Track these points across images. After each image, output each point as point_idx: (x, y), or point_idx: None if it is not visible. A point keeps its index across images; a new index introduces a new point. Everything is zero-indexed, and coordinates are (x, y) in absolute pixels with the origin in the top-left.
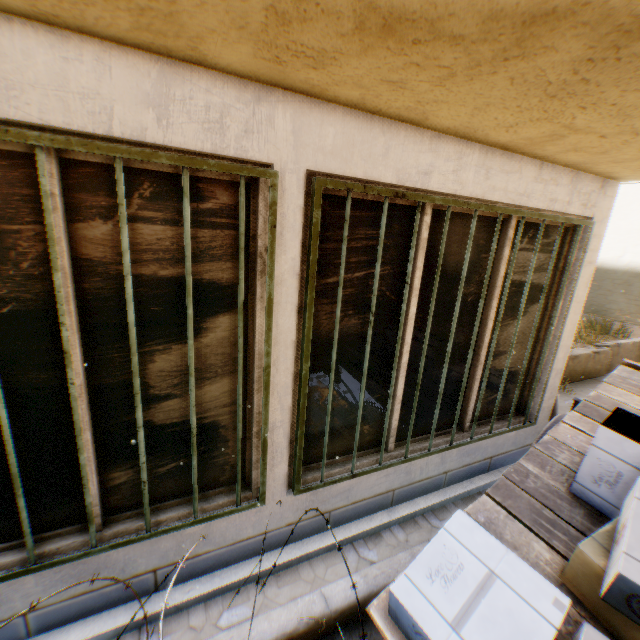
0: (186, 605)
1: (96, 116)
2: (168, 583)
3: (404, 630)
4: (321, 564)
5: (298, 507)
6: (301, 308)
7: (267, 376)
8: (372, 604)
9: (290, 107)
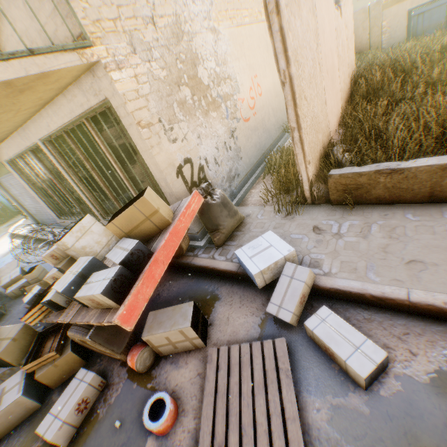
0: None
1: (24, 145)
2: None
3: None
4: None
5: None
6: (69, 172)
7: (75, 189)
8: None
9: (27, 128)
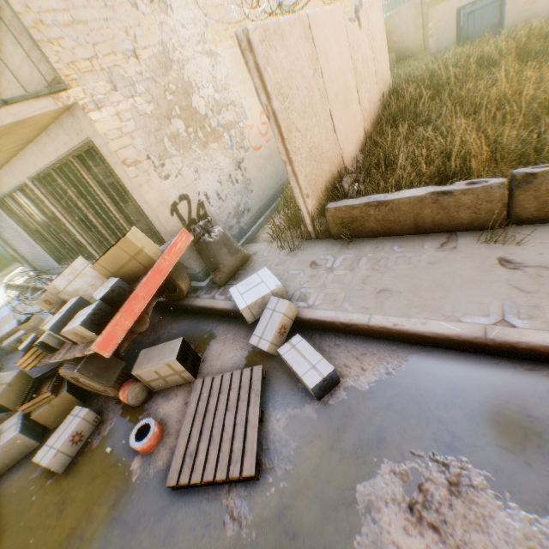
0: None
1: (12, 183)
2: None
3: None
4: None
5: None
6: (63, 212)
7: (71, 231)
8: None
9: (14, 165)
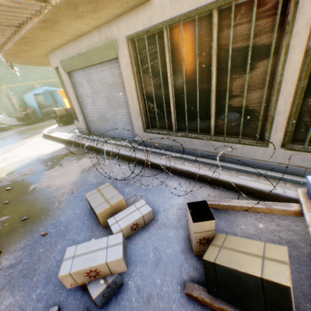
0: (230, 169)
1: None
2: (227, 161)
3: (309, 198)
4: (289, 185)
5: (285, 157)
6: (309, 49)
7: (279, 86)
8: (299, 188)
9: None
